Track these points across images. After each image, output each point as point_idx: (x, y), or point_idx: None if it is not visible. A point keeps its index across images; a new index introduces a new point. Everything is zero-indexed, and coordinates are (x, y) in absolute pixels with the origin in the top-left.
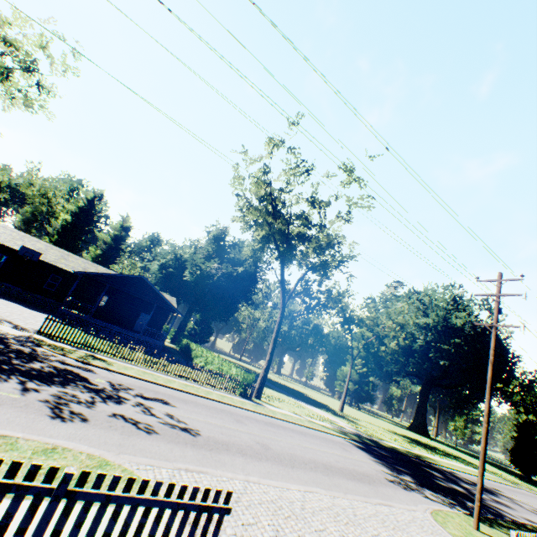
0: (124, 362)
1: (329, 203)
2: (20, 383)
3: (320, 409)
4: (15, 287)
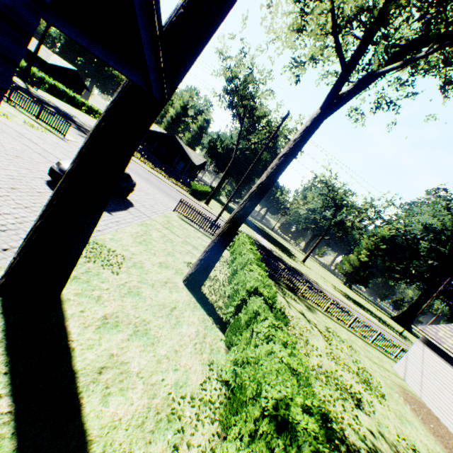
0: (138, 160)
1: (252, 79)
2: (79, 132)
3: (270, 243)
4: None
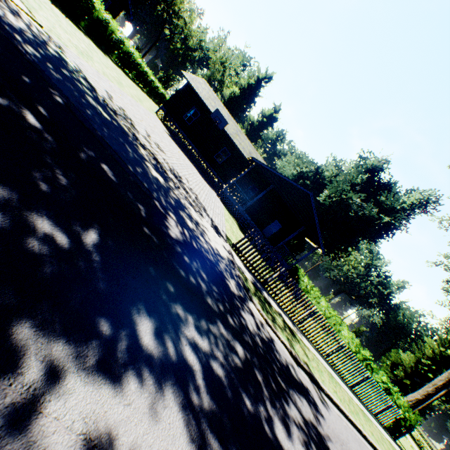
0: (300, 330)
1: None
2: None
3: None
4: (194, 146)
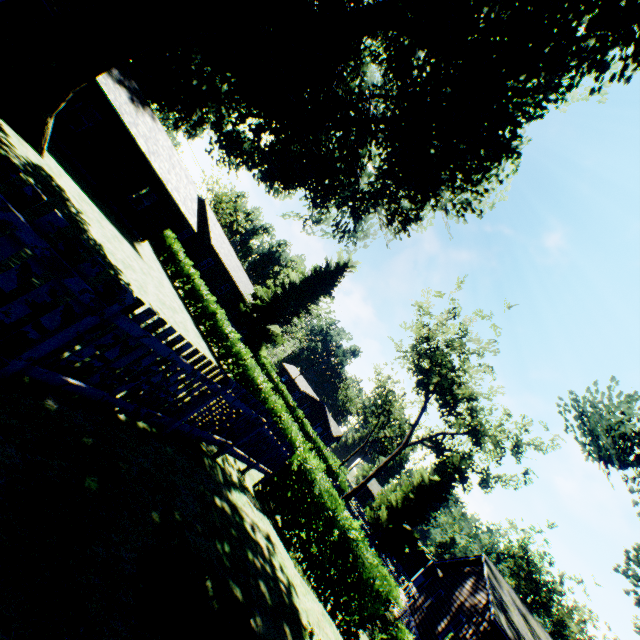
0: None
1: (560, 593)
2: None
3: None
4: None
